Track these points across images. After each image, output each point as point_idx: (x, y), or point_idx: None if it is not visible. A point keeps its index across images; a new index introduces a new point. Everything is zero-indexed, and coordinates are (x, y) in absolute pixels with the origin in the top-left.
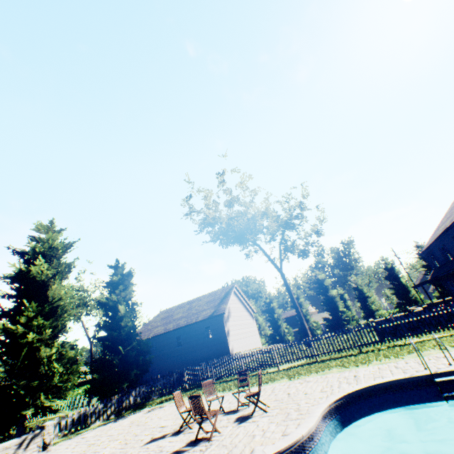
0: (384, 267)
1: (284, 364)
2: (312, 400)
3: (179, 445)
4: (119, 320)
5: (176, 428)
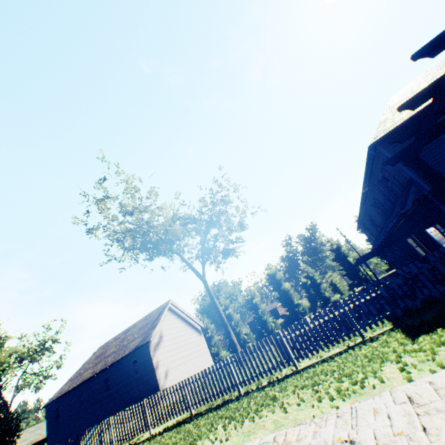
0: (330, 249)
1: (175, 415)
2: None
3: None
4: None
5: None
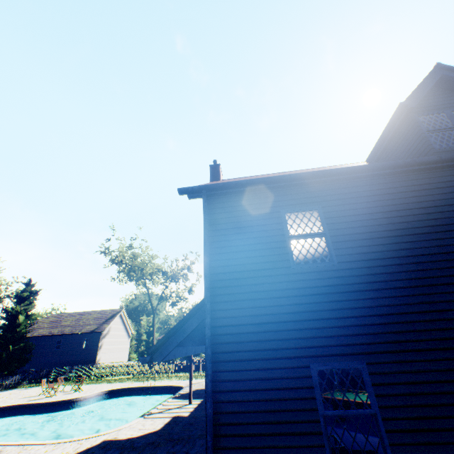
0: None
1: (120, 376)
2: (100, 390)
3: (38, 398)
4: (16, 325)
5: (38, 394)
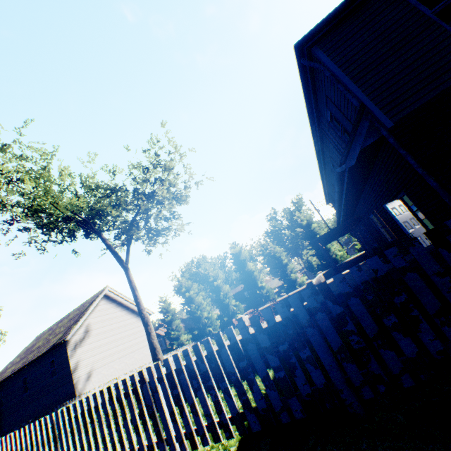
0: (300, 226)
1: None
2: None
3: None
4: None
5: None
